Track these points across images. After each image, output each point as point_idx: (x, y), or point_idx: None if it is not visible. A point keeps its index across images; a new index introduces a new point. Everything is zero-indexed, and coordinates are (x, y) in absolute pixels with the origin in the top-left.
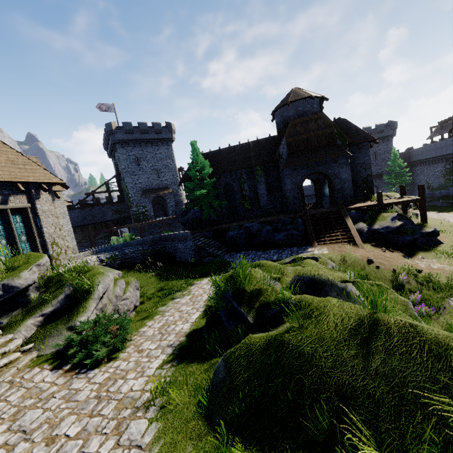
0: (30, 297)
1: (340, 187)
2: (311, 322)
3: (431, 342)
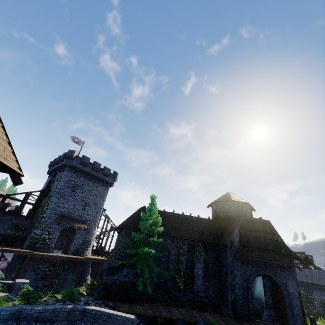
0: None
1: (289, 302)
2: None
3: None
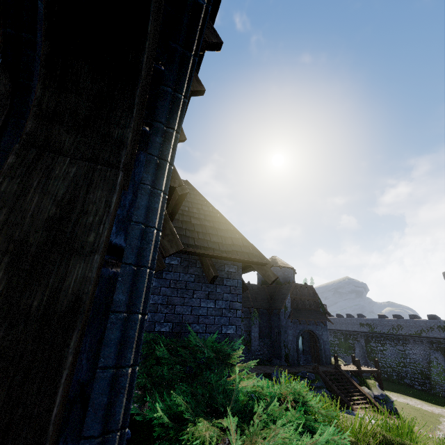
0: None
1: (323, 348)
2: None
3: None
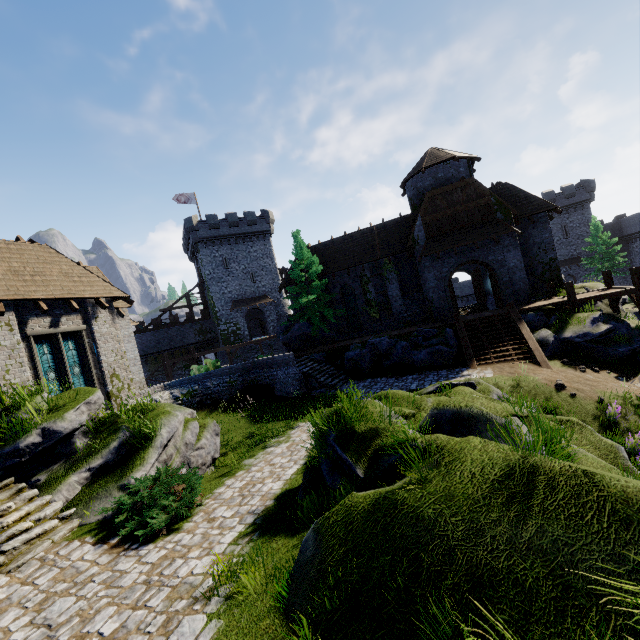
0: (75, 445)
1: (509, 280)
2: (438, 472)
3: (615, 499)
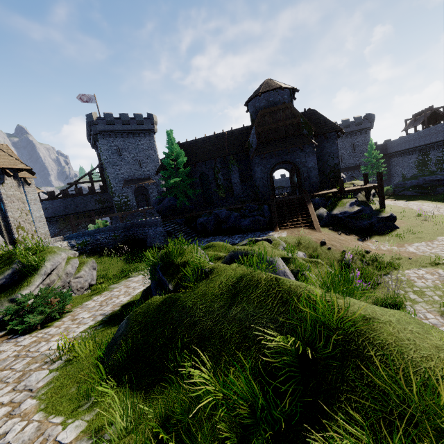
0: None
1: (307, 176)
2: (205, 282)
3: (284, 292)
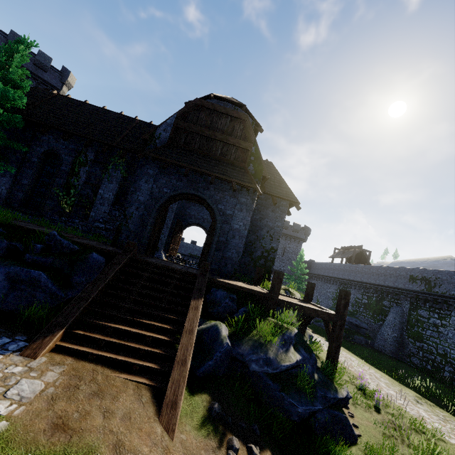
0: None
1: (225, 241)
2: None
3: None
